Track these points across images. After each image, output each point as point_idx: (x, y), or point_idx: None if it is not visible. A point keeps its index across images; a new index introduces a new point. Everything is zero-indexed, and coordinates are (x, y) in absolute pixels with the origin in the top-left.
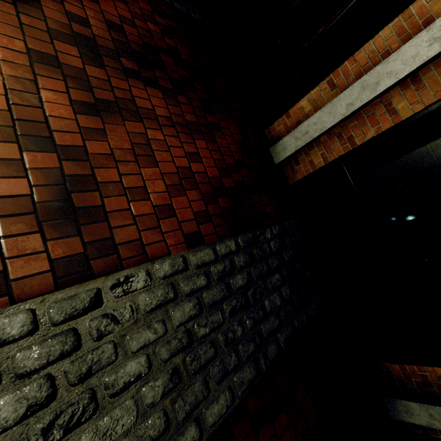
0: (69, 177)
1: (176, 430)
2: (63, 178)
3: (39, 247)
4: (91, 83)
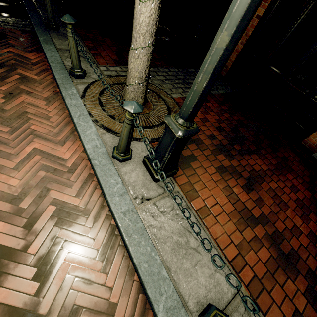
0: (269, 235)
1: None
2: (268, 236)
3: (292, 287)
4: (236, 170)
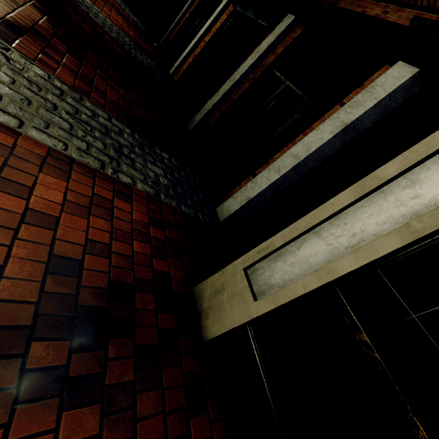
0: None
1: (81, 5)
2: None
3: None
4: None
